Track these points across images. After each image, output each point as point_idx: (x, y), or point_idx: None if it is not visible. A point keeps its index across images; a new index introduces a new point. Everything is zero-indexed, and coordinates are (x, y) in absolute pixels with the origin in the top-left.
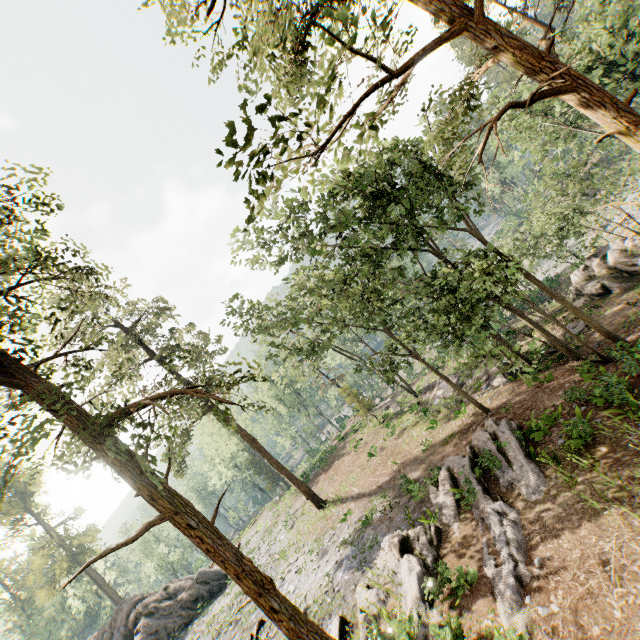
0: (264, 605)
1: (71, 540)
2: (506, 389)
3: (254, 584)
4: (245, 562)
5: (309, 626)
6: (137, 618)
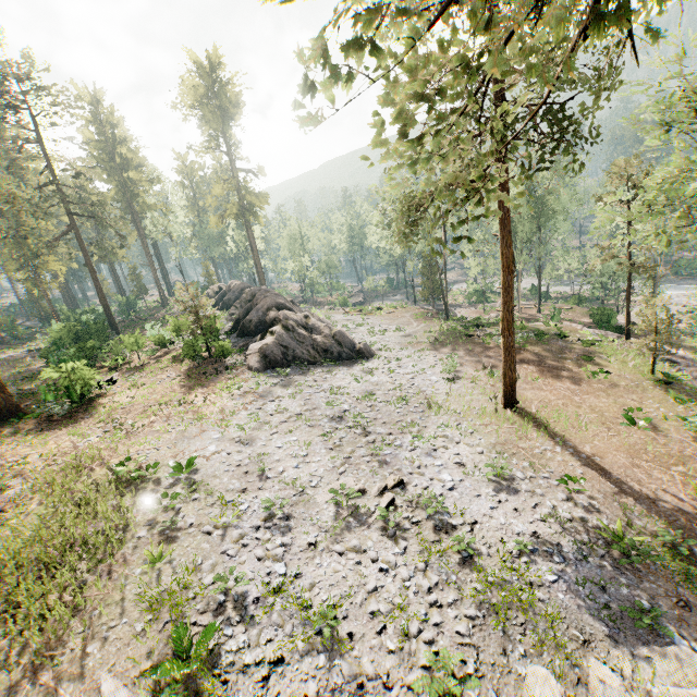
0: None
1: (246, 193)
2: None
3: None
4: None
5: None
6: (275, 321)
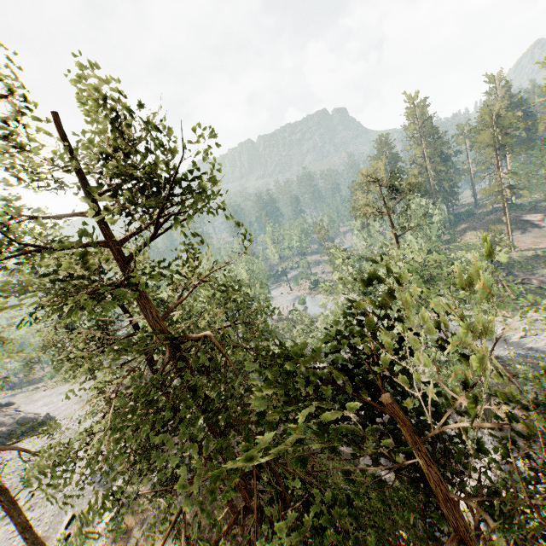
0: (23, 535)
1: None
2: None
3: (22, 527)
4: (22, 517)
5: (40, 544)
6: None
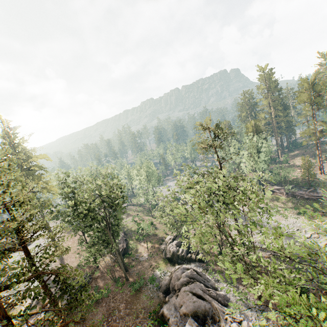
0: None
1: None
2: (109, 263)
3: None
4: None
5: None
6: None
